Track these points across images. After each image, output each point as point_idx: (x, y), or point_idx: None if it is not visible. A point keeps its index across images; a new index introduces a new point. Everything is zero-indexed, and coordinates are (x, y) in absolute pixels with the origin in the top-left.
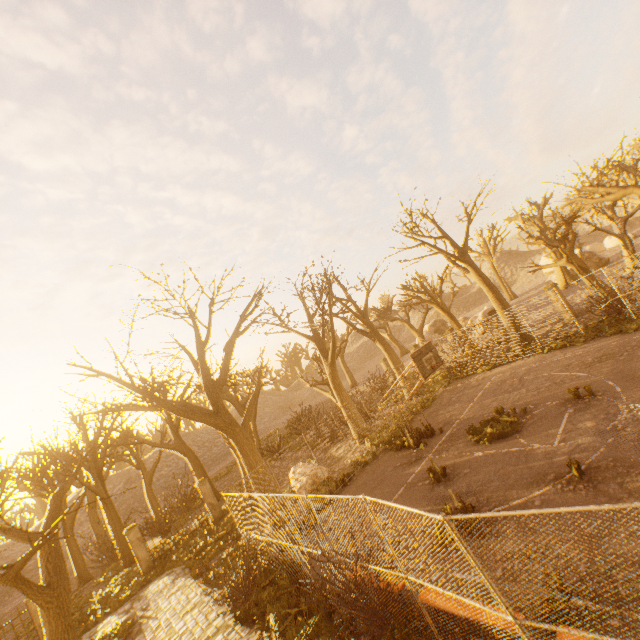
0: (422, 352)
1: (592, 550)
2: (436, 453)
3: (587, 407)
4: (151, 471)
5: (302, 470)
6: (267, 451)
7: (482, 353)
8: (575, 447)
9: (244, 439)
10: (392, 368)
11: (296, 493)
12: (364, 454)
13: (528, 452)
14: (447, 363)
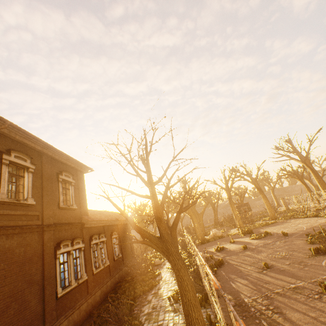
0: (242, 205)
1: (224, 257)
2: (242, 238)
3: (279, 238)
4: (182, 218)
5: (212, 231)
6: (217, 223)
7: (324, 208)
8: (256, 245)
9: (194, 216)
10: (265, 205)
11: (209, 236)
12: (232, 232)
13: (250, 243)
14: (296, 209)
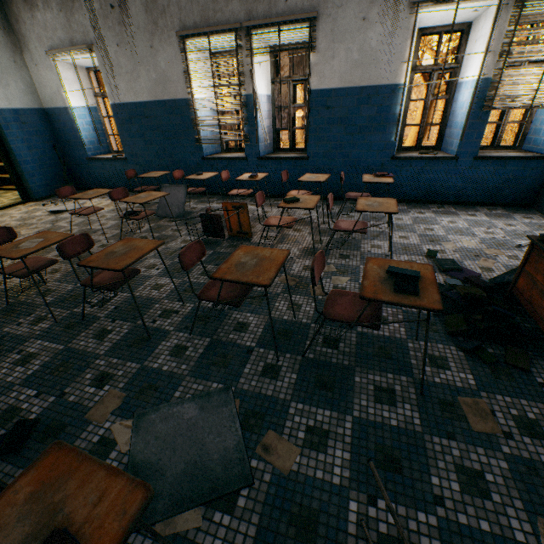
0: None
1: None
2: None
3: None
4: None
5: None
6: None
7: None
8: None
9: None
10: None
11: None
12: None
13: None
14: None
